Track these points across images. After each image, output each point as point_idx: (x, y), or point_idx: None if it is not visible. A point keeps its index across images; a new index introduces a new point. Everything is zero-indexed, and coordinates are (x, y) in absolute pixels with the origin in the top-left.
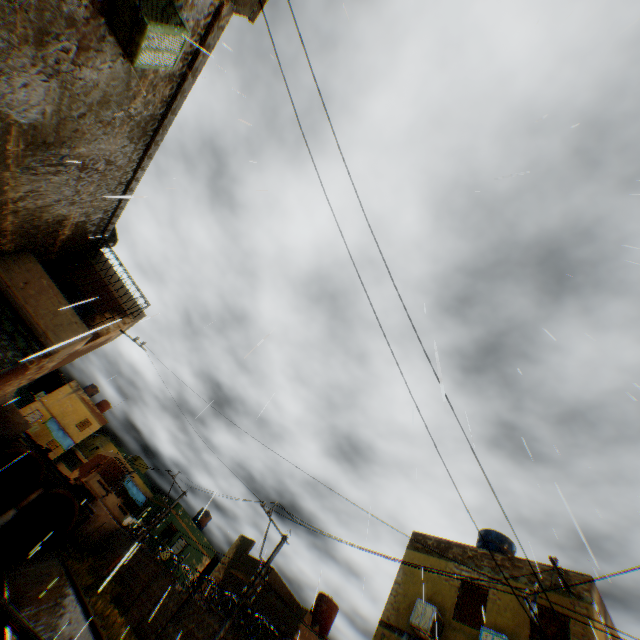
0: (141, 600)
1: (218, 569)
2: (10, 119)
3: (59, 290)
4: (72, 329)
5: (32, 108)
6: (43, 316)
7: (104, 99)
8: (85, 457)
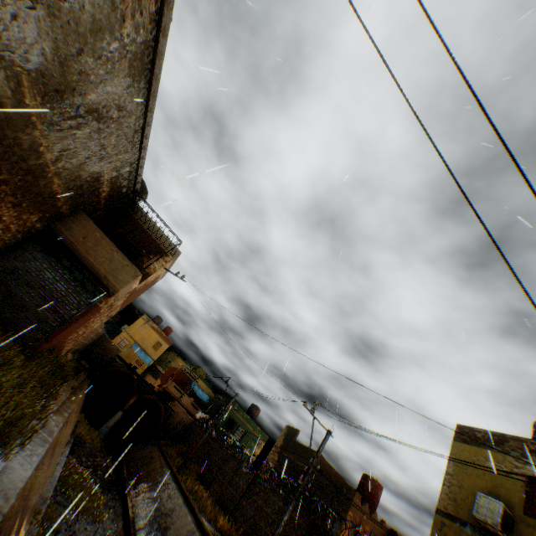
0: (218, 478)
1: (273, 452)
2: (16, 66)
3: (109, 240)
4: (125, 271)
5: (31, 49)
6: (101, 263)
7: (94, 26)
8: (162, 369)
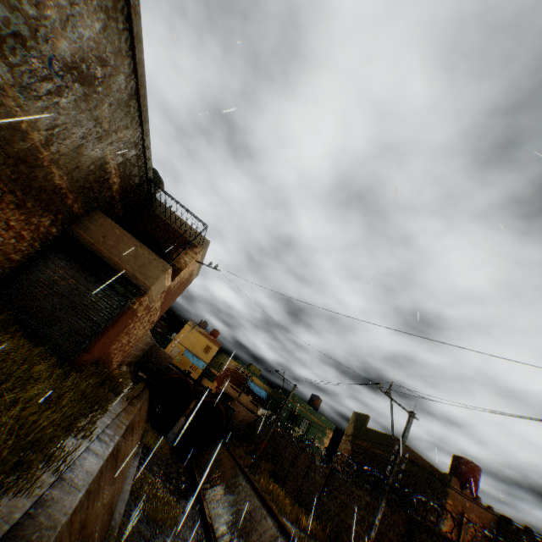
0: (292, 475)
1: (344, 442)
2: None
3: (130, 235)
4: (152, 266)
5: None
6: (126, 261)
7: None
8: (216, 372)
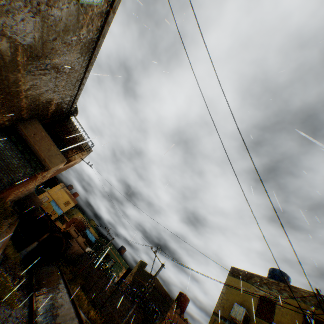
0: (94, 288)
1: (129, 276)
2: (17, 42)
3: (50, 138)
4: (57, 157)
5: (27, 35)
6: (43, 151)
7: (65, 28)
8: (68, 218)
